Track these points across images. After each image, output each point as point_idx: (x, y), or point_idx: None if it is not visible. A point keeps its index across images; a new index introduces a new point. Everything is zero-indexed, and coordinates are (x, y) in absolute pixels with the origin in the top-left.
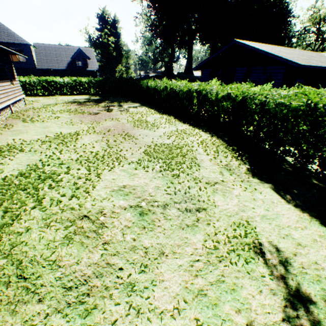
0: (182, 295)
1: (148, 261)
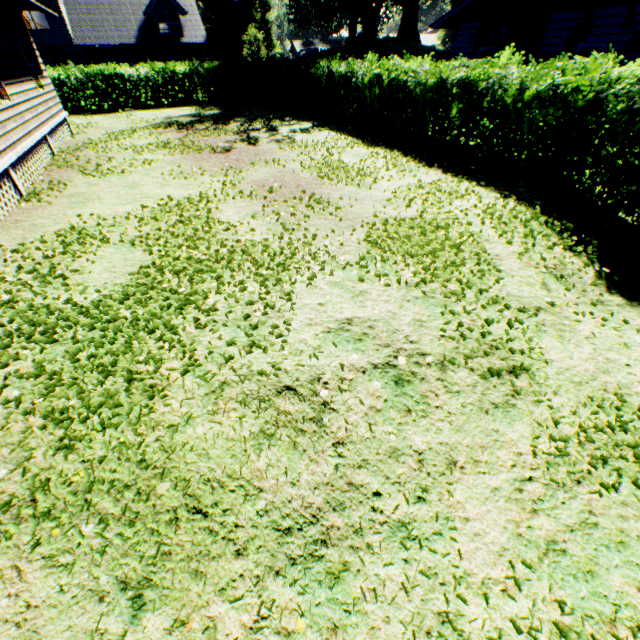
0: (513, 550)
1: (428, 478)
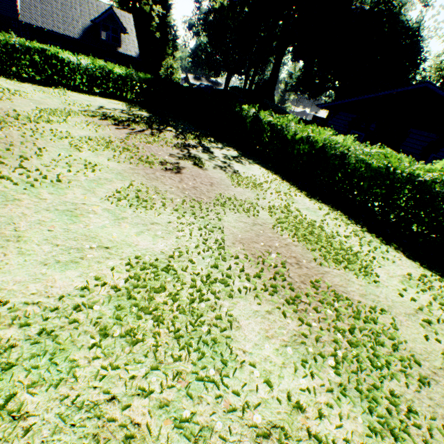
0: None
1: None
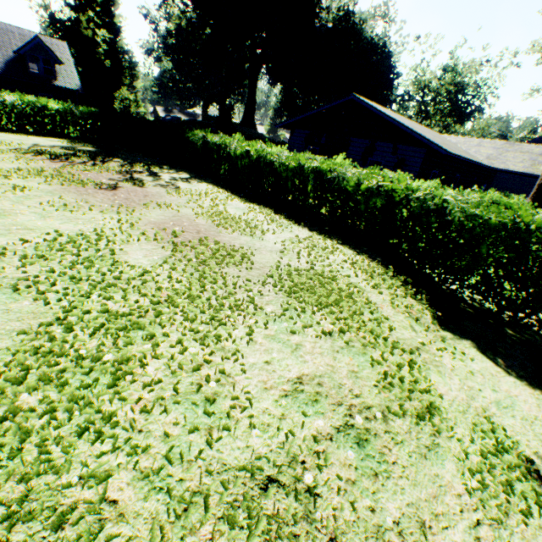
0: None
1: None
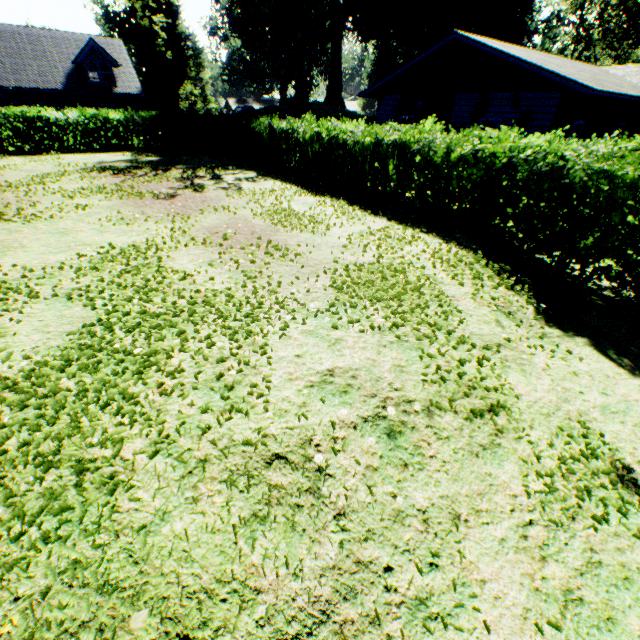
0: (536, 609)
1: (436, 539)
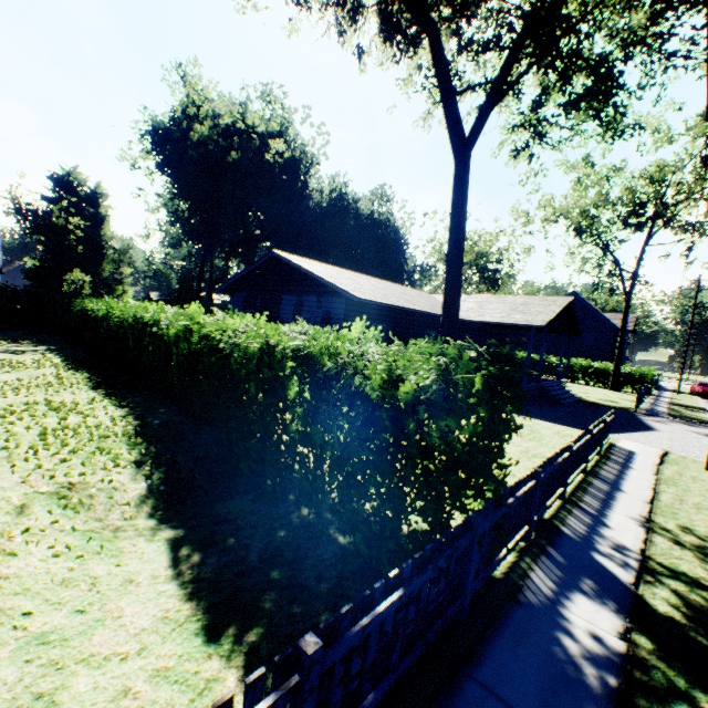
0: None
1: None
